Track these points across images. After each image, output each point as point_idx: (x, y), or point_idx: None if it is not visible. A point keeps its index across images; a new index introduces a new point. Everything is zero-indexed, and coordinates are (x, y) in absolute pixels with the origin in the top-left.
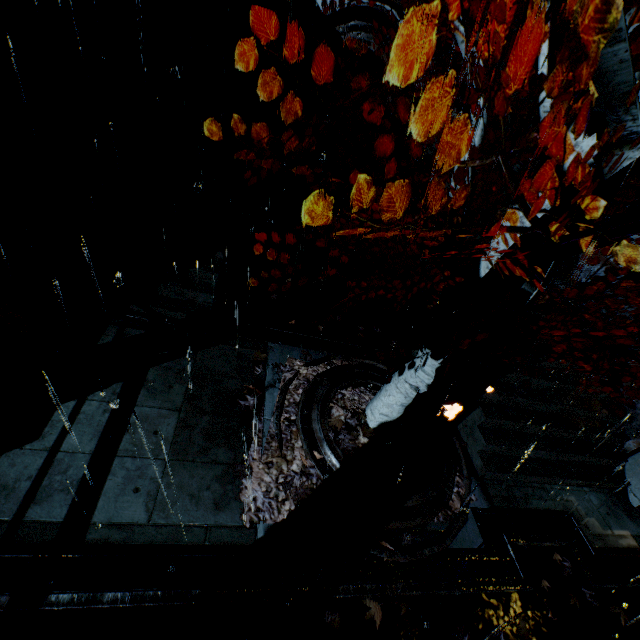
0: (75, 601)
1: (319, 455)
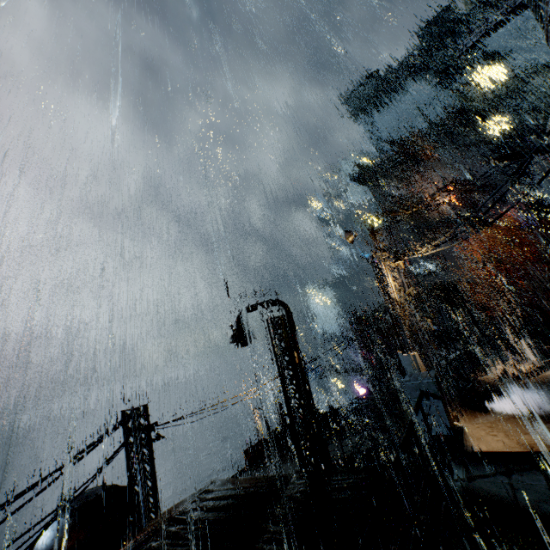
0: None
1: None
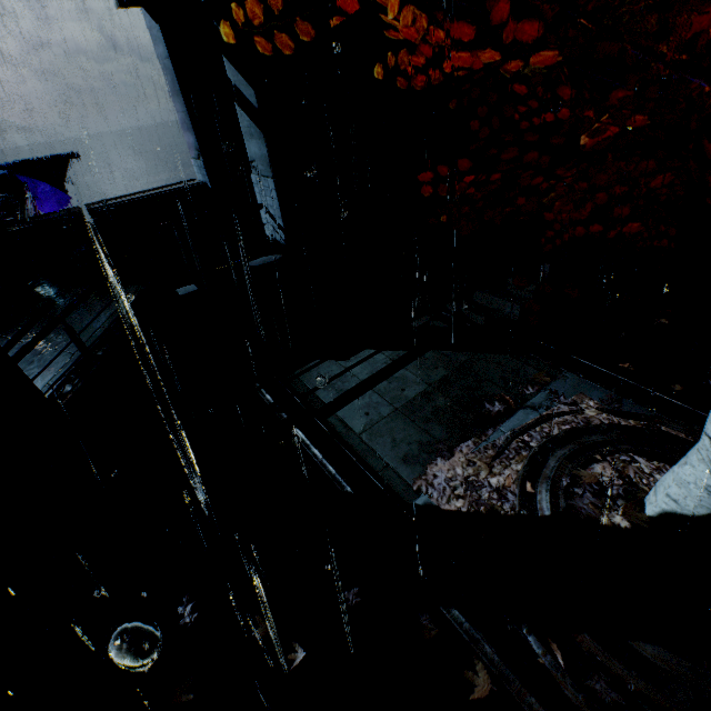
0: (302, 440)
1: (530, 488)
